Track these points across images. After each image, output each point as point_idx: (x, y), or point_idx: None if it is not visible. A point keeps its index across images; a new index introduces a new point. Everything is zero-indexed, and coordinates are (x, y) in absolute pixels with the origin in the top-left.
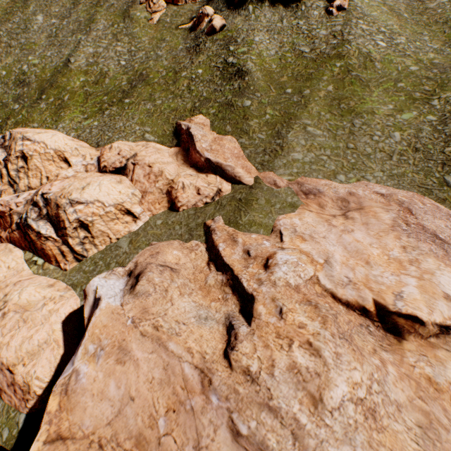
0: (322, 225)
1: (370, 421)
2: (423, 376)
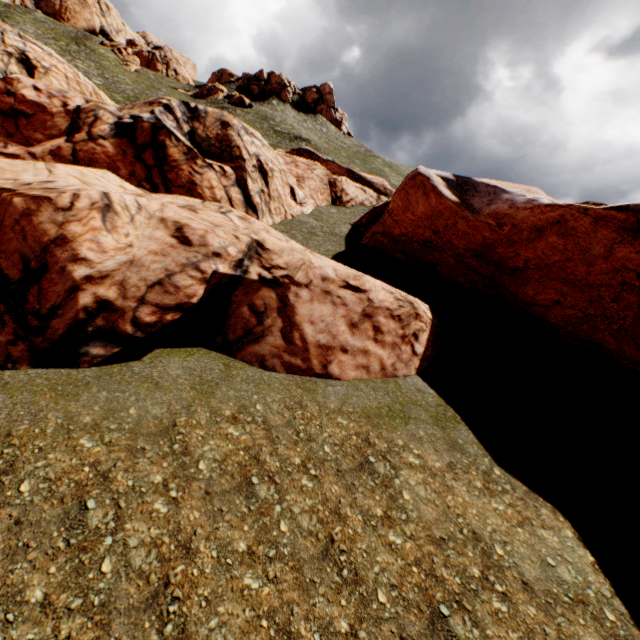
0: None
1: None
2: None
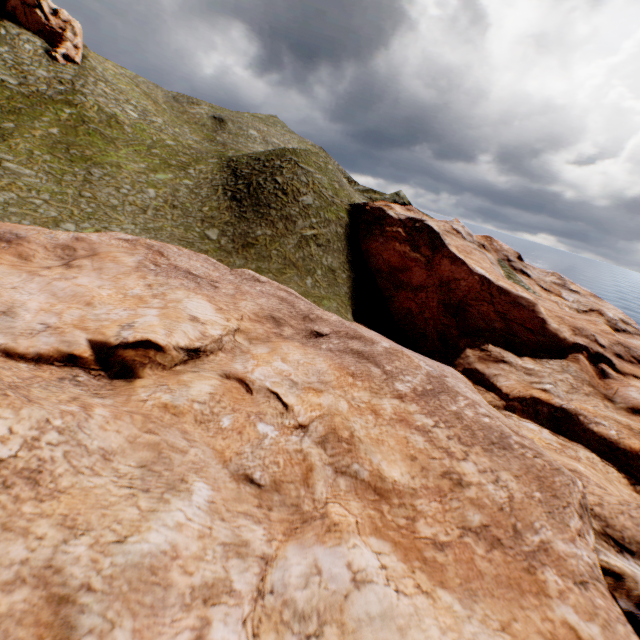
0: (17, 275)
1: (20, 490)
2: (158, 406)
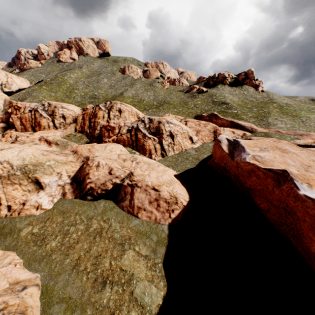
0: None
1: None
2: None
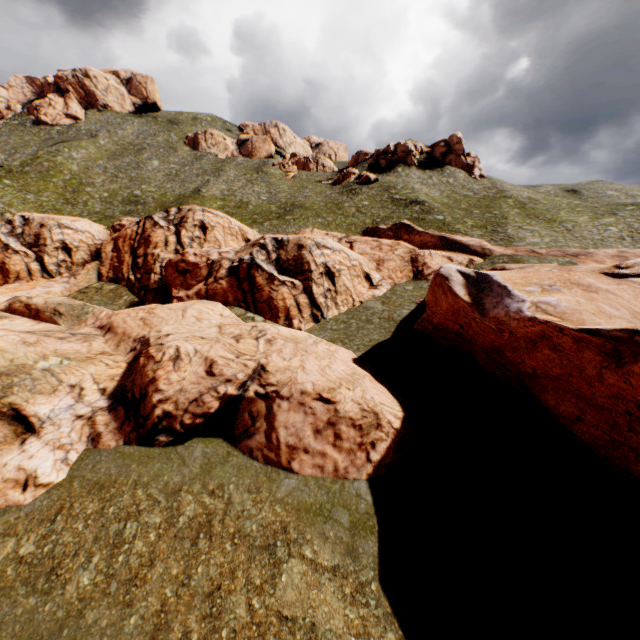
0: None
1: None
2: None
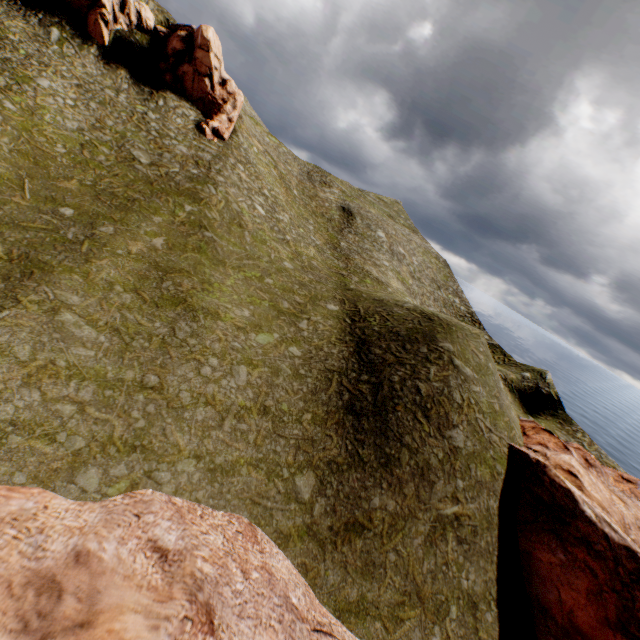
0: None
1: None
2: None
